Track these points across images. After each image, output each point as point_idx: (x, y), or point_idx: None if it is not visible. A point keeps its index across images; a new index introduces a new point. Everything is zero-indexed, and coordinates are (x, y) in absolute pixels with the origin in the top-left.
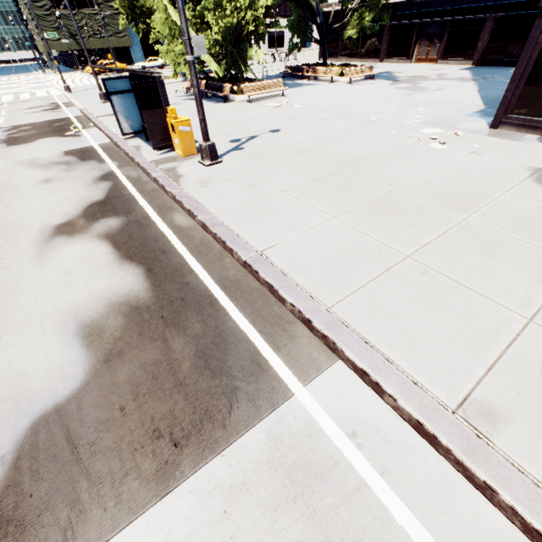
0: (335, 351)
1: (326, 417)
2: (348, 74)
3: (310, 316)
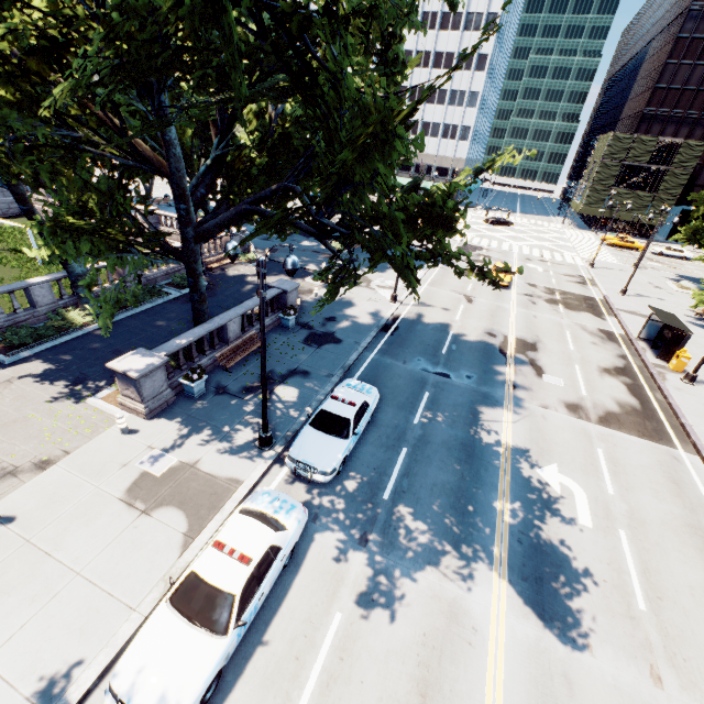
0: (699, 453)
1: (685, 457)
2: None
3: (697, 444)
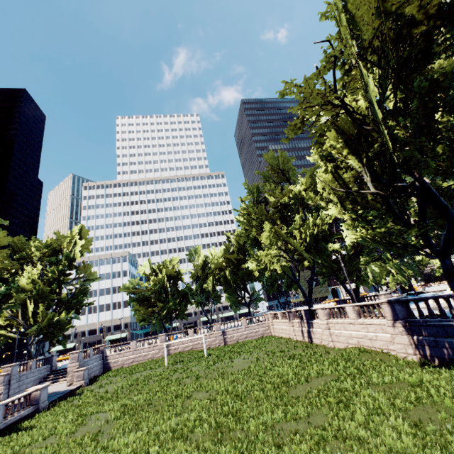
0: None
1: None
2: (442, 282)
3: None
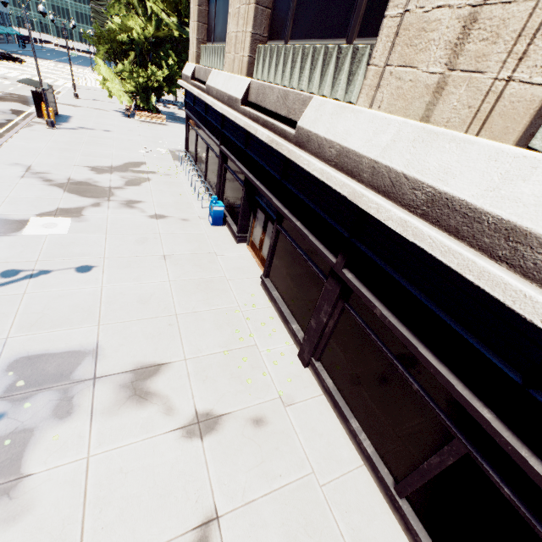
0: None
1: None
2: None
3: None
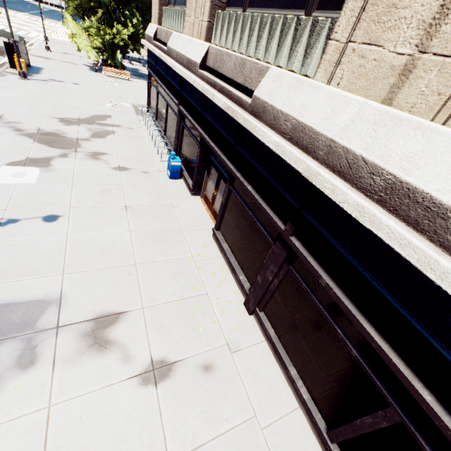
0: None
1: None
2: None
3: None
